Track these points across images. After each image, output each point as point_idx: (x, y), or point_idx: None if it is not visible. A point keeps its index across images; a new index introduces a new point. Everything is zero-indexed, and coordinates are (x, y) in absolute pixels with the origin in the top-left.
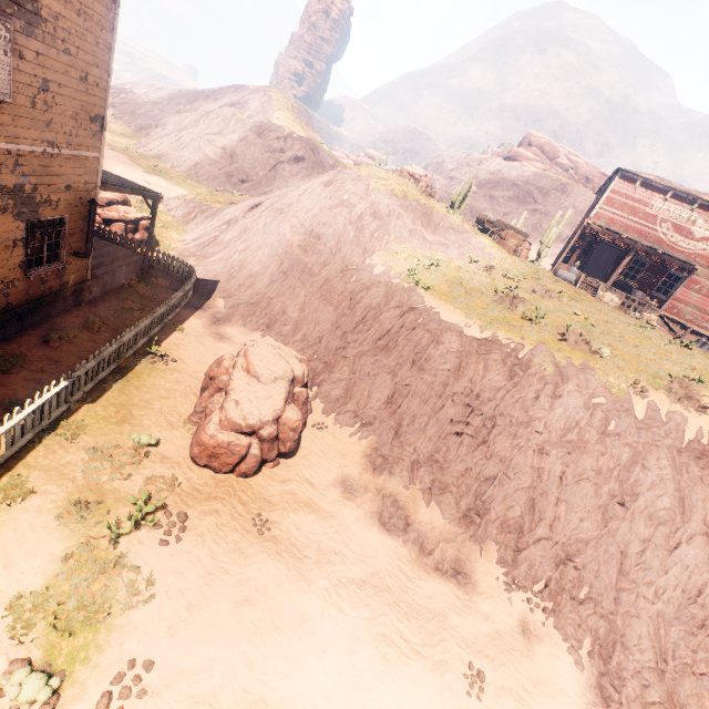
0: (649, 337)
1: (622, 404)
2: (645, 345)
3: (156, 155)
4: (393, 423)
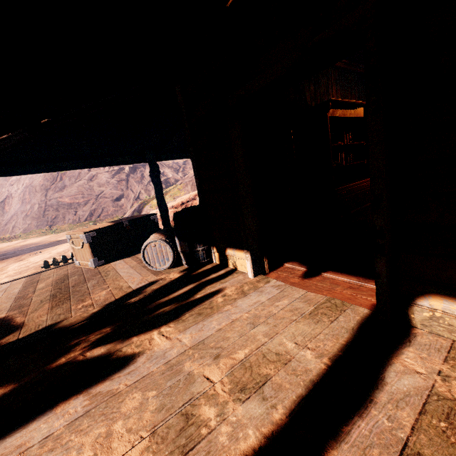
0: None
1: None
2: None
3: (25, 230)
4: None
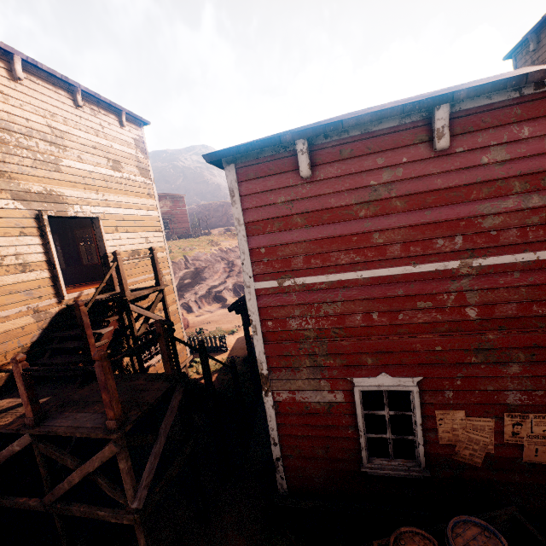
0: (190, 240)
1: (212, 254)
2: (193, 242)
3: None
4: (182, 303)
